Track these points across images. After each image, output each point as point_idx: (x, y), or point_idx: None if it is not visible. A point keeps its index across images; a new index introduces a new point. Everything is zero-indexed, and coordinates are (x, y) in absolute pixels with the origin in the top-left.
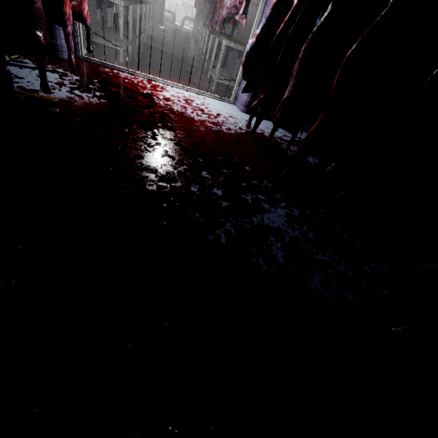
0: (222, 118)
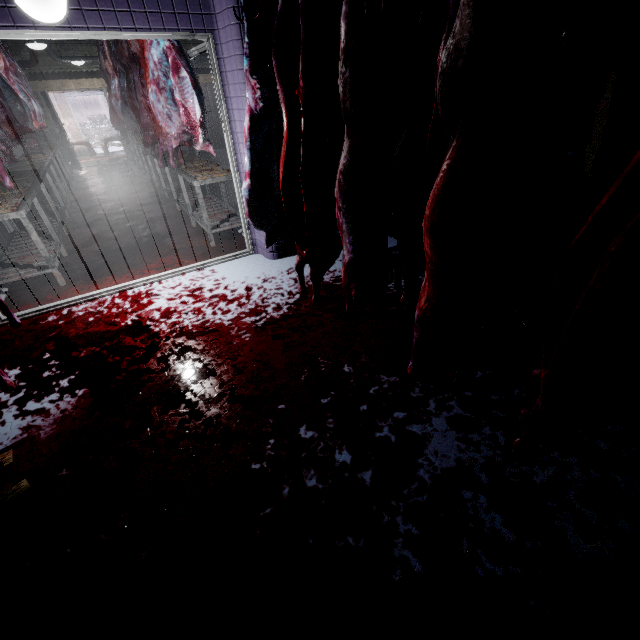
0: (257, 291)
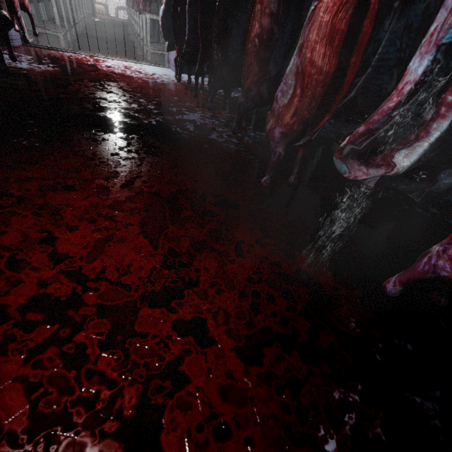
0: (157, 75)
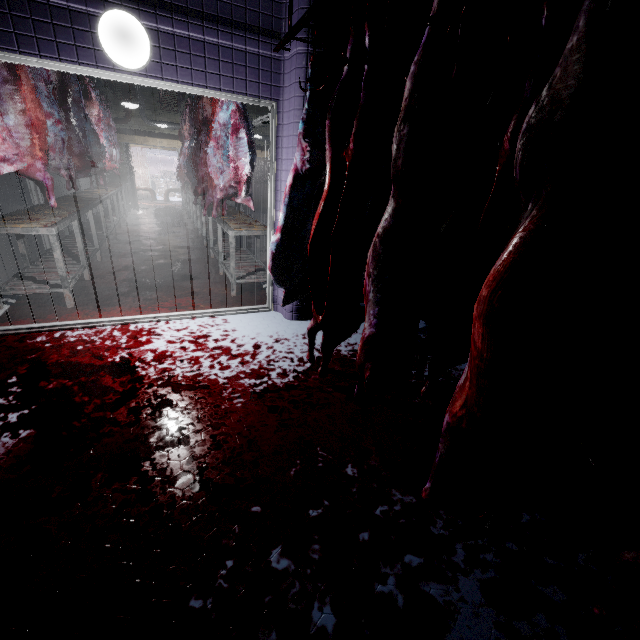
0: (265, 351)
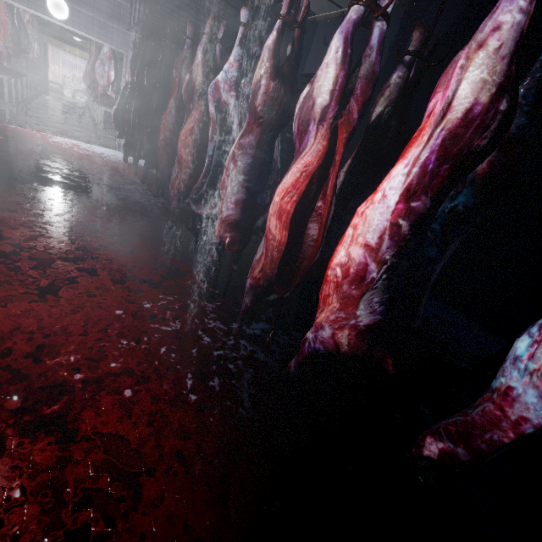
0: (106, 155)
